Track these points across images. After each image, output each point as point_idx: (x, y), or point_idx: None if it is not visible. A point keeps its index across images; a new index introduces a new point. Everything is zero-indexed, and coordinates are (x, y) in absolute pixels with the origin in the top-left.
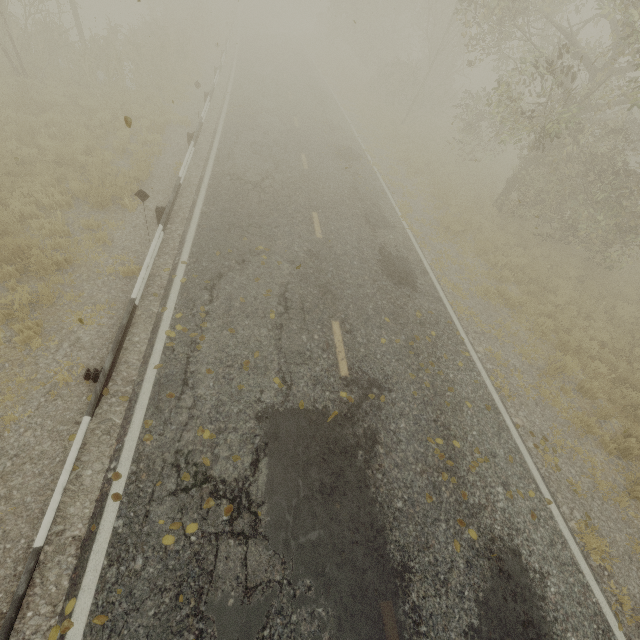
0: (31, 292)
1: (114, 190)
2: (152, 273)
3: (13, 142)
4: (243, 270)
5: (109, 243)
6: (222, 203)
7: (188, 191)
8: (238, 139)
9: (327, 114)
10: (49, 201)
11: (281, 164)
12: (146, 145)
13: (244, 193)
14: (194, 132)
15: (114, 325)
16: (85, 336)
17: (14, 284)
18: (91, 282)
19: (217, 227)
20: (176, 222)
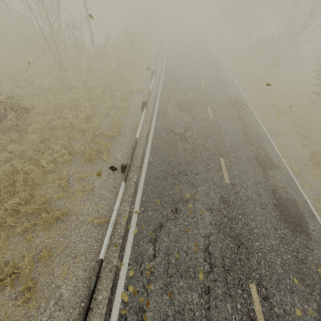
0: (39, 242)
1: (98, 148)
2: (115, 220)
3: (50, 116)
4: (176, 220)
5: (91, 193)
6: (161, 153)
7: (140, 142)
8: (169, 99)
9: (219, 75)
10: (61, 159)
11: (196, 117)
12: (118, 108)
13: (174, 143)
14: (146, 101)
15: (86, 279)
16: (65, 292)
17: (29, 237)
18: (76, 231)
19: (158, 175)
20: (132, 170)
